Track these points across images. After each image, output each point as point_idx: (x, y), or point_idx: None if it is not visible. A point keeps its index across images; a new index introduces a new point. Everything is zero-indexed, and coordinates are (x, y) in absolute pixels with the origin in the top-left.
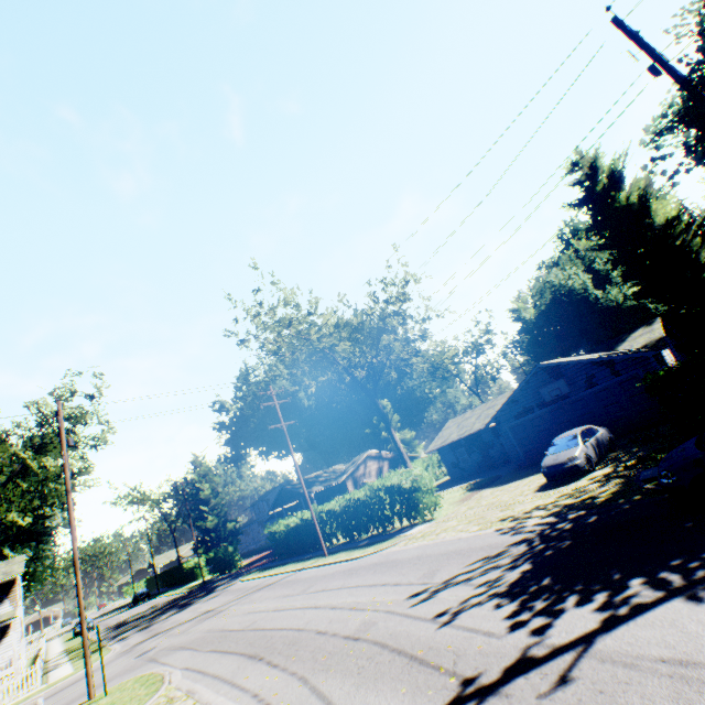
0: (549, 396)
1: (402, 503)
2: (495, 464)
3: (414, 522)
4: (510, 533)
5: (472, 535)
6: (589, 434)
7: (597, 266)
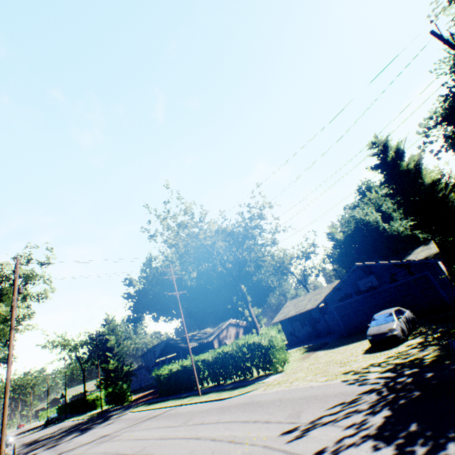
0: (363, 286)
1: (260, 357)
2: (320, 334)
3: (268, 373)
4: (357, 384)
5: (322, 384)
6: (400, 313)
7: (384, 208)
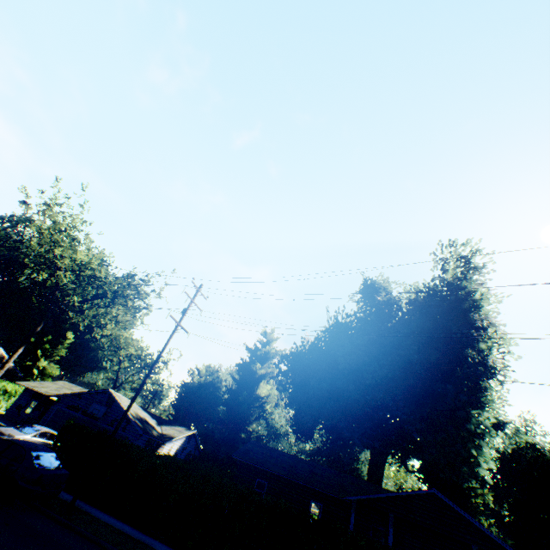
0: (92, 410)
1: None
2: None
3: None
4: None
5: None
6: (49, 437)
7: None
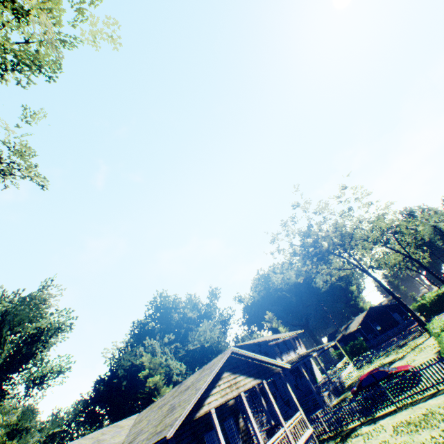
0: None
1: None
2: None
3: None
4: None
5: None
6: None
7: None
